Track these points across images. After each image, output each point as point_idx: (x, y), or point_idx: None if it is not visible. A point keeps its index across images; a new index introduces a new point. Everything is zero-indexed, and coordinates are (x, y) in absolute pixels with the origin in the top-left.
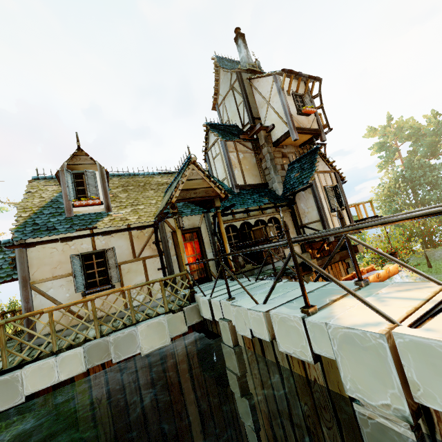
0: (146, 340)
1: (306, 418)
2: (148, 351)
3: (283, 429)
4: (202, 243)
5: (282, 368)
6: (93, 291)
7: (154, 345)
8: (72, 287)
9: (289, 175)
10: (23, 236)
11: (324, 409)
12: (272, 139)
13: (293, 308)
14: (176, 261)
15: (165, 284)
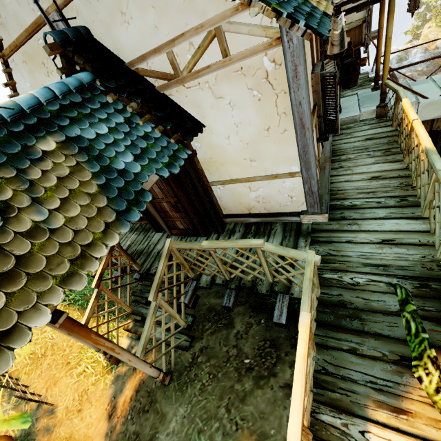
0: None
1: None
2: None
3: None
4: None
5: None
6: (333, 129)
7: None
8: (314, 133)
9: None
10: (317, 27)
11: None
12: None
13: None
14: None
15: (340, 110)
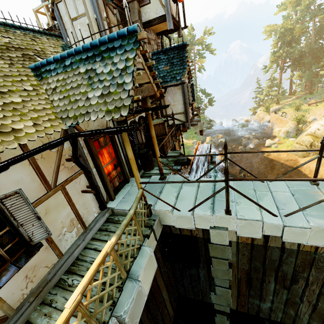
0: (145, 283)
1: (297, 267)
2: (148, 289)
3: (263, 273)
4: (117, 146)
5: (286, 249)
6: (10, 275)
7: (150, 280)
8: None
9: (157, 66)
10: None
11: (322, 262)
12: (142, 18)
13: (322, 218)
14: (96, 174)
15: (102, 207)
